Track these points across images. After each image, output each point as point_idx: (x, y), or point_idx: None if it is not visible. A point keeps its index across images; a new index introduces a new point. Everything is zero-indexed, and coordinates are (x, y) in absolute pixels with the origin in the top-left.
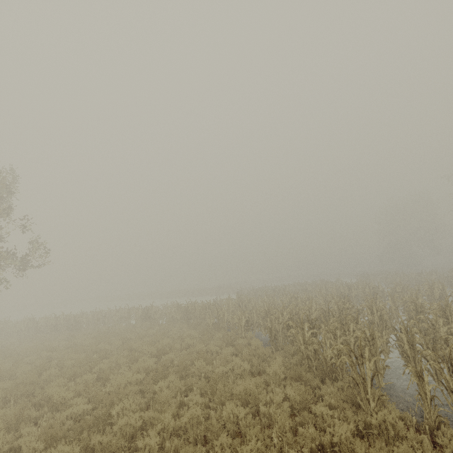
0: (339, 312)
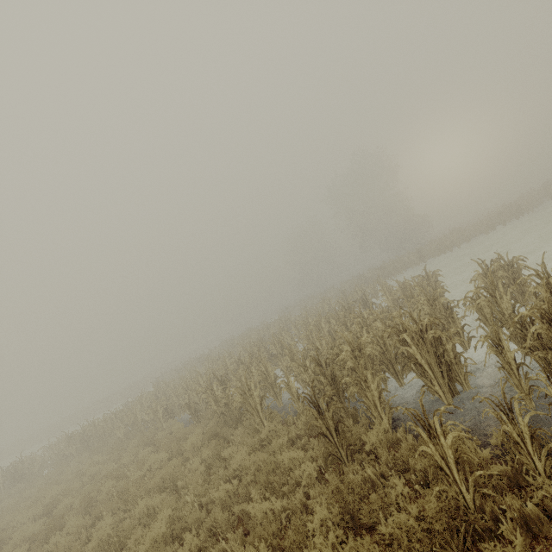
0: (251, 358)
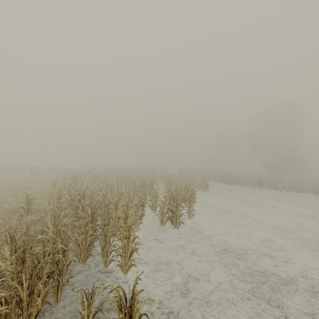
0: (104, 178)
